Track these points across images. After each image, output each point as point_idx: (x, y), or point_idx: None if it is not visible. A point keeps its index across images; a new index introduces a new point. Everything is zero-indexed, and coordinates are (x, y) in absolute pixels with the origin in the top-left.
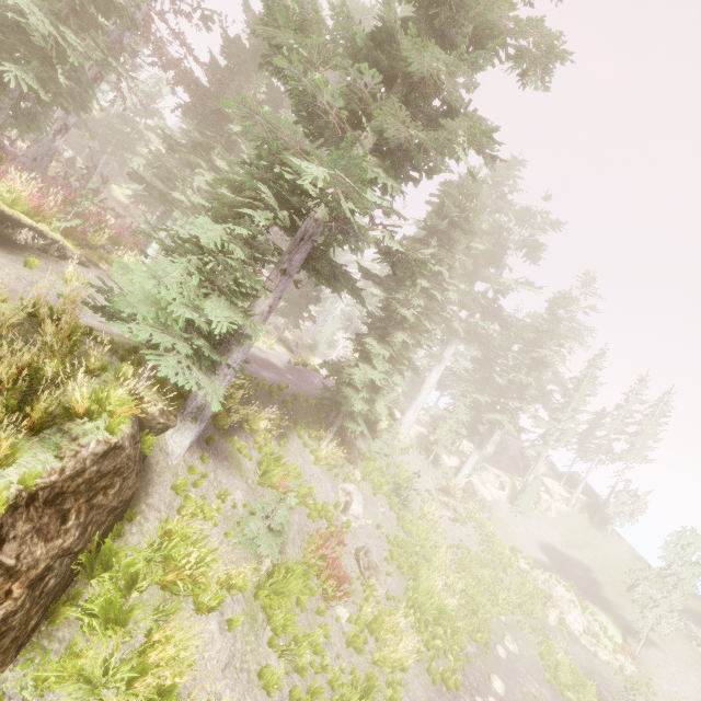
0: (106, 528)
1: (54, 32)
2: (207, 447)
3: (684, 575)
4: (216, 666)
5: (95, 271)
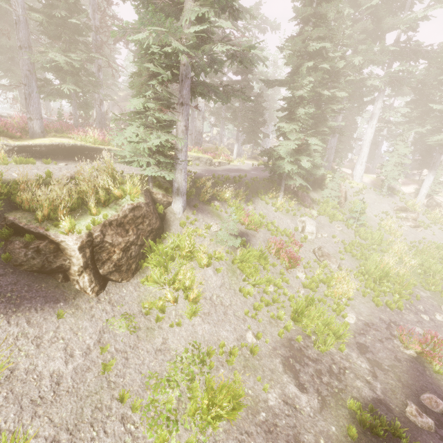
0: (152, 239)
1: (66, 59)
2: (196, 209)
3: None
4: (215, 286)
5: None
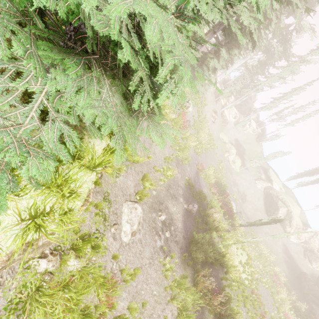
0: None
1: None
2: None
3: (269, 159)
4: None
5: None
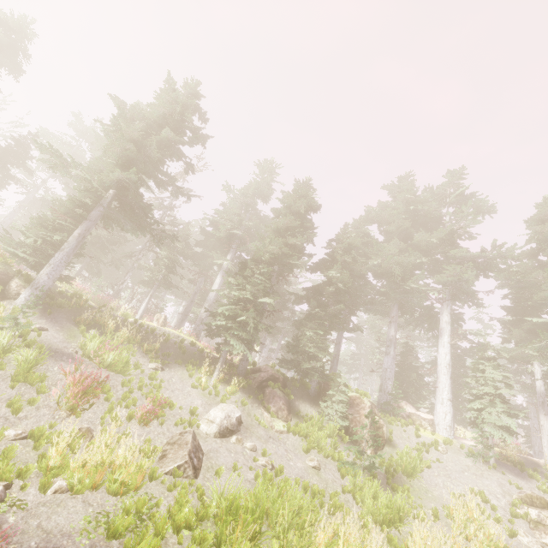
0: None
1: None
2: (49, 317)
3: None
4: None
5: None
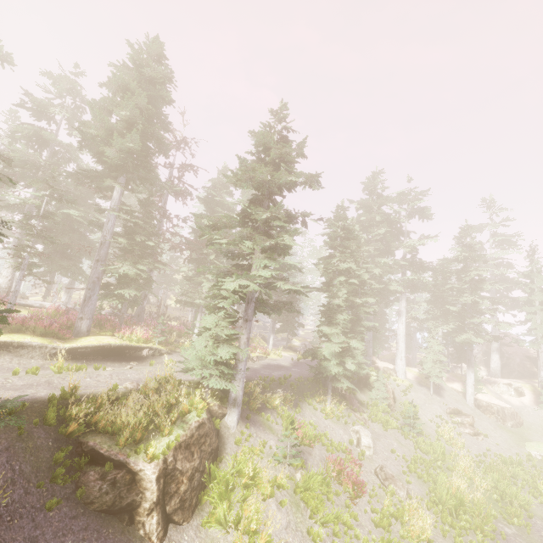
0: (210, 463)
1: (136, 270)
2: (248, 421)
3: None
4: (280, 526)
5: (175, 354)
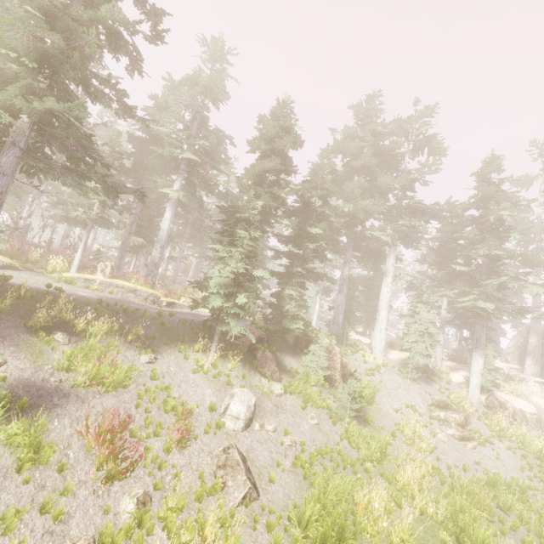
0: None
1: None
2: None
3: None
4: None
5: (28, 272)
